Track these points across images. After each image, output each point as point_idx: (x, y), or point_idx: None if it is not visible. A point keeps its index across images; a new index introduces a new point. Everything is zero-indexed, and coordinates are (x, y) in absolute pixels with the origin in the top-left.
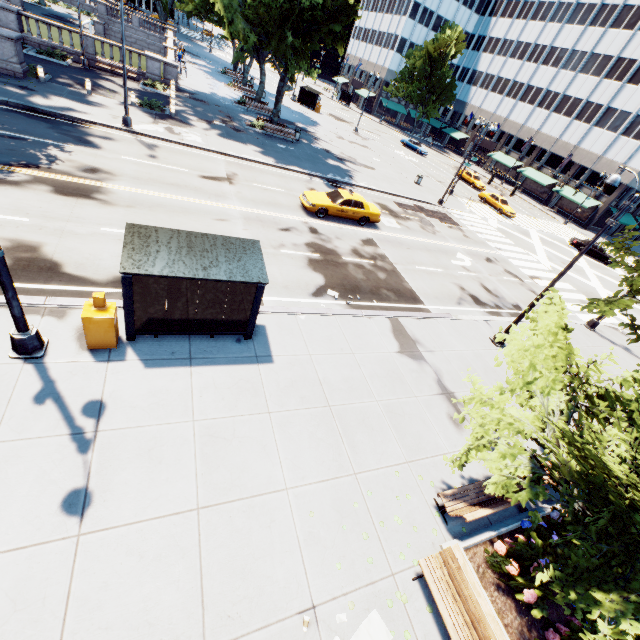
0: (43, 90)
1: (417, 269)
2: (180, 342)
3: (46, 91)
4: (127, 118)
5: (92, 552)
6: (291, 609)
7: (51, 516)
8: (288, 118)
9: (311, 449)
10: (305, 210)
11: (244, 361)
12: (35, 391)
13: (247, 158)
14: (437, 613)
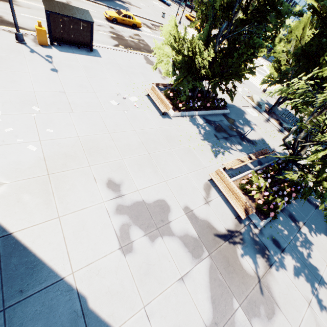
0: None
1: None
2: (68, 48)
3: None
4: None
5: (63, 77)
6: (114, 93)
7: (49, 71)
8: None
9: (116, 74)
10: (107, 20)
11: (92, 56)
12: (29, 50)
13: None
14: (150, 100)
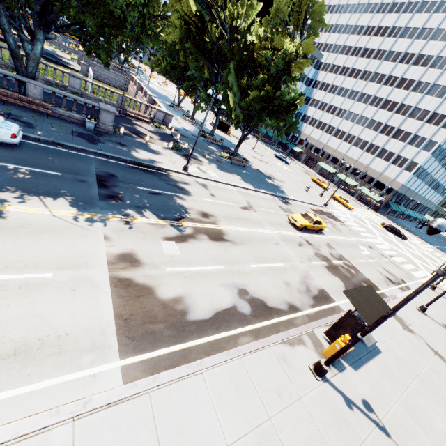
0: (129, 144)
1: (358, 262)
2: None
3: (130, 145)
4: (187, 167)
5: None
6: None
7: None
8: (224, 144)
9: (436, 406)
10: (292, 226)
11: (374, 354)
12: (343, 401)
13: (243, 187)
14: None
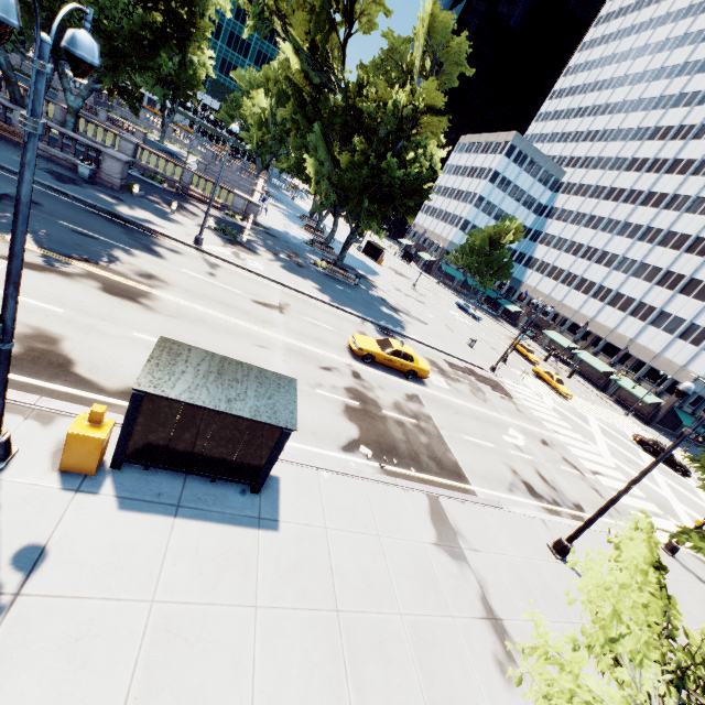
0: (132, 202)
1: (464, 438)
2: (173, 481)
3: (134, 203)
4: (200, 238)
5: None
6: None
7: None
8: (351, 264)
9: (300, 681)
10: (351, 352)
11: (243, 521)
12: None
13: (303, 292)
14: None
